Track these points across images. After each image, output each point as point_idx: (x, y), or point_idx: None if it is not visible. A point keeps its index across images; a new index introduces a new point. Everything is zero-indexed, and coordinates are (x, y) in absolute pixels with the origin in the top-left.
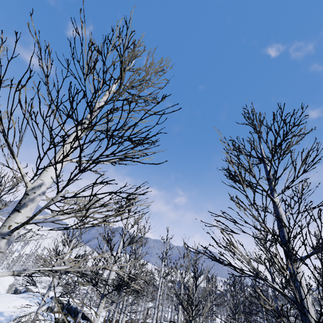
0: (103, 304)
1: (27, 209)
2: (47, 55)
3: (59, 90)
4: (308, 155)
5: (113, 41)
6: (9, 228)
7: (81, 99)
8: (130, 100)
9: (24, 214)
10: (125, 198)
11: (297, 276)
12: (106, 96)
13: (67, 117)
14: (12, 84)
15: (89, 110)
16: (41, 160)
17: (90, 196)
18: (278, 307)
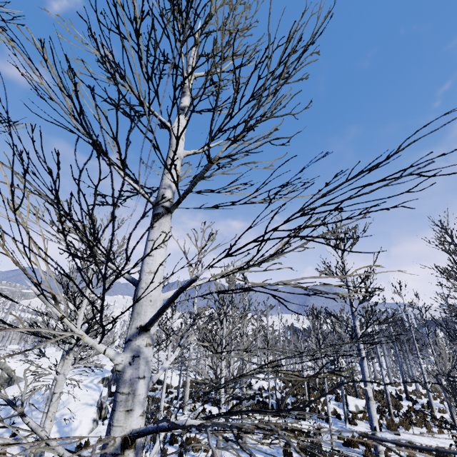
0: (68, 360)
1: None
2: None
3: None
4: (233, 13)
5: None
6: None
7: None
8: None
9: None
10: None
11: (148, 241)
12: None
13: None
14: None
15: None
16: None
17: None
18: (355, 326)
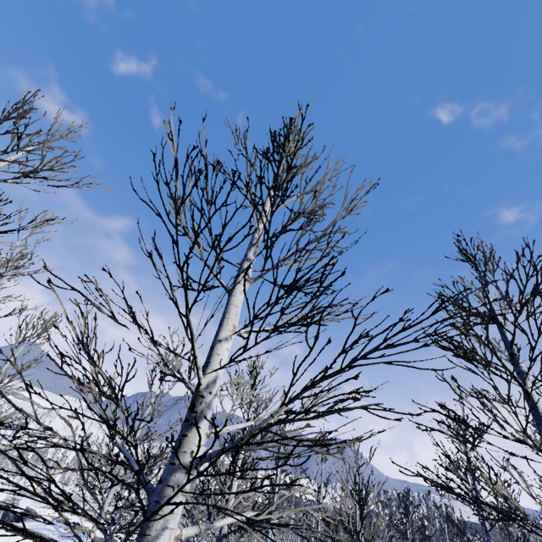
0: None
1: (205, 422)
2: (217, 174)
3: (227, 223)
4: None
5: (290, 142)
6: (192, 456)
7: (338, 277)
8: (445, 300)
9: (204, 430)
10: (384, 417)
11: None
12: (264, 219)
13: (311, 299)
14: (91, 183)
15: (265, 253)
16: (244, 351)
17: (328, 412)
18: None
